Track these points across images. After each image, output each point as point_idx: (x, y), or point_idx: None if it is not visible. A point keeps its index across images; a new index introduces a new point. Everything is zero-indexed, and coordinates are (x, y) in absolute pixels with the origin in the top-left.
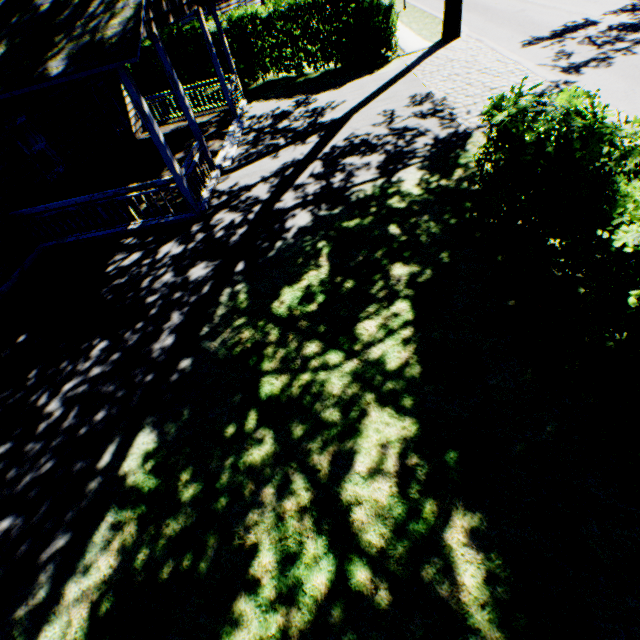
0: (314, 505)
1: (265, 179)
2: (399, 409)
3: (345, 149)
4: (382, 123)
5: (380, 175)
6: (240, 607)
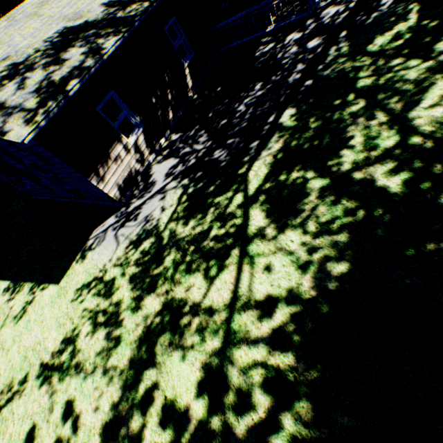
0: (388, 121)
1: None
2: None
3: None
4: None
5: None
6: (343, 153)
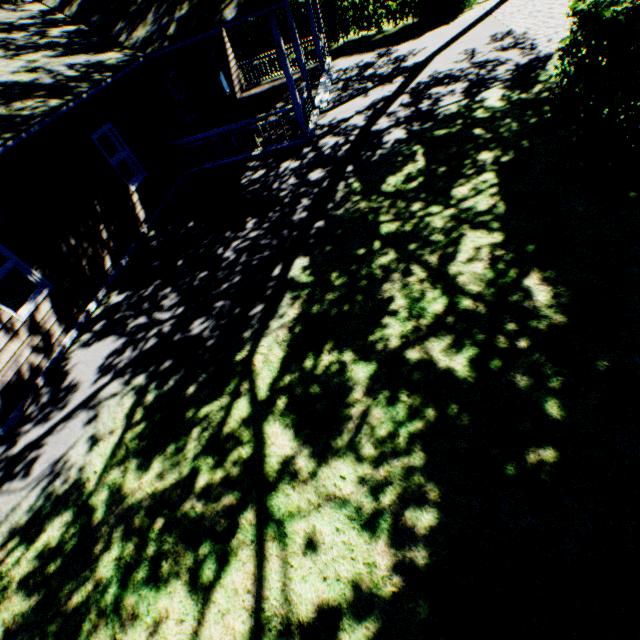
0: (429, 278)
1: (359, 113)
2: (488, 230)
3: (429, 83)
4: (463, 60)
5: (464, 98)
6: (386, 321)
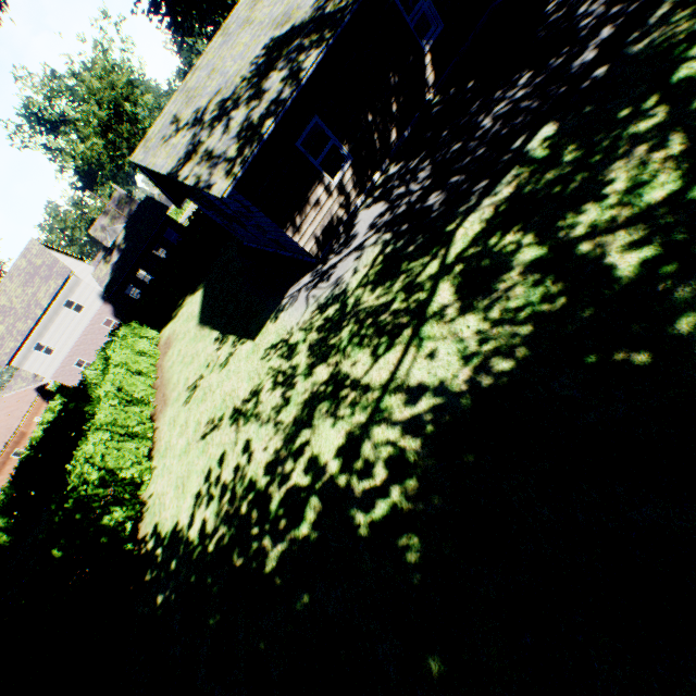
0: (681, 154)
1: None
2: None
3: None
4: None
5: None
6: (585, 208)
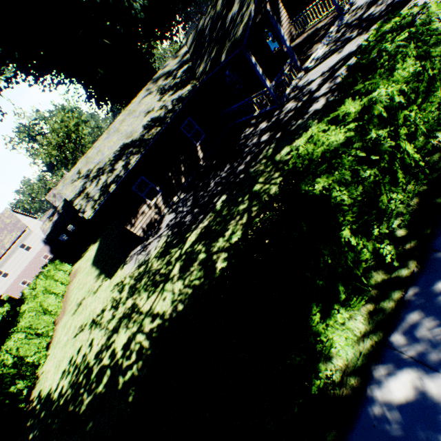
0: (244, 224)
1: (322, 74)
2: None
3: None
4: None
5: None
6: (220, 239)
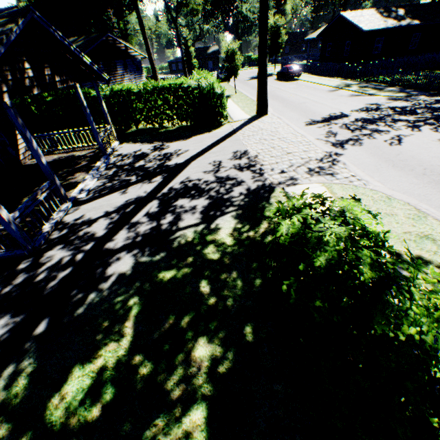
0: None
1: (108, 214)
2: None
3: (180, 191)
4: (211, 171)
5: (202, 220)
6: None
